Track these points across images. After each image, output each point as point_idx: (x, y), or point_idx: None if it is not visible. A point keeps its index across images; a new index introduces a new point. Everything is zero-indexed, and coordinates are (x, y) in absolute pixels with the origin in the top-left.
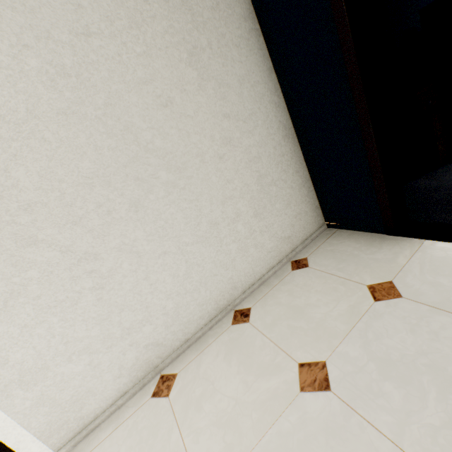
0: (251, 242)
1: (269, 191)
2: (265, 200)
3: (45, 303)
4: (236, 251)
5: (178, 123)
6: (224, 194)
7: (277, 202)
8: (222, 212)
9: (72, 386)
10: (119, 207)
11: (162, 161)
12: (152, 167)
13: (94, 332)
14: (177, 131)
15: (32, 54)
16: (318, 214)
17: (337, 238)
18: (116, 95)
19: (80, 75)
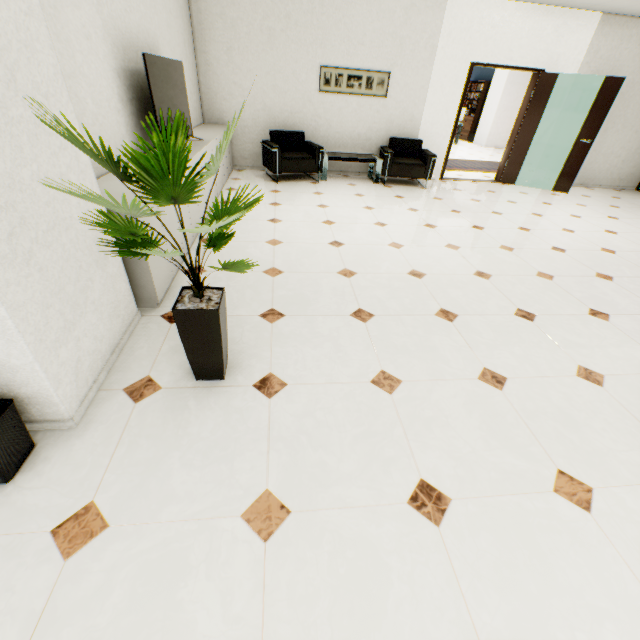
0: (611, 170)
1: (634, 156)
2: (630, 159)
3: (568, 141)
4: (605, 169)
5: (638, 113)
6: (623, 146)
7: (632, 163)
8: (616, 151)
9: (548, 168)
10: (602, 128)
11: (623, 122)
12: (619, 122)
13: (564, 158)
14: (635, 115)
15: (632, 75)
16: (637, 181)
17: (637, 192)
18: (634, 95)
19: (634, 85)
